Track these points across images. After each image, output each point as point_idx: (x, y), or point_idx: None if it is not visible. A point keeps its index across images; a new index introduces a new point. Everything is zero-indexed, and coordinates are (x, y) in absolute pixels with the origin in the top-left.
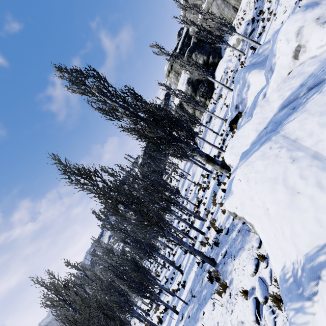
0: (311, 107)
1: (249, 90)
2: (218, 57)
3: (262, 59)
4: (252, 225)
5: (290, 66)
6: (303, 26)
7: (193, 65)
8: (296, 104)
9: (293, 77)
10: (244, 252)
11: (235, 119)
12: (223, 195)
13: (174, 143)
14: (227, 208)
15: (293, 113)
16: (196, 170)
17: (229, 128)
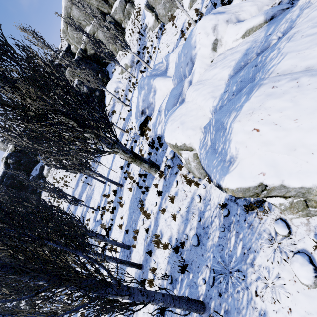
0: (294, 48)
1: (156, 95)
2: (107, 77)
3: (160, 73)
4: (312, 188)
5: (210, 57)
6: (218, 24)
7: (86, 70)
8: (256, 63)
9: (221, 60)
10: (259, 256)
11: (144, 122)
12: (159, 199)
13: (86, 129)
14: (237, 184)
15: (270, 60)
16: (92, 193)
17: (139, 131)
